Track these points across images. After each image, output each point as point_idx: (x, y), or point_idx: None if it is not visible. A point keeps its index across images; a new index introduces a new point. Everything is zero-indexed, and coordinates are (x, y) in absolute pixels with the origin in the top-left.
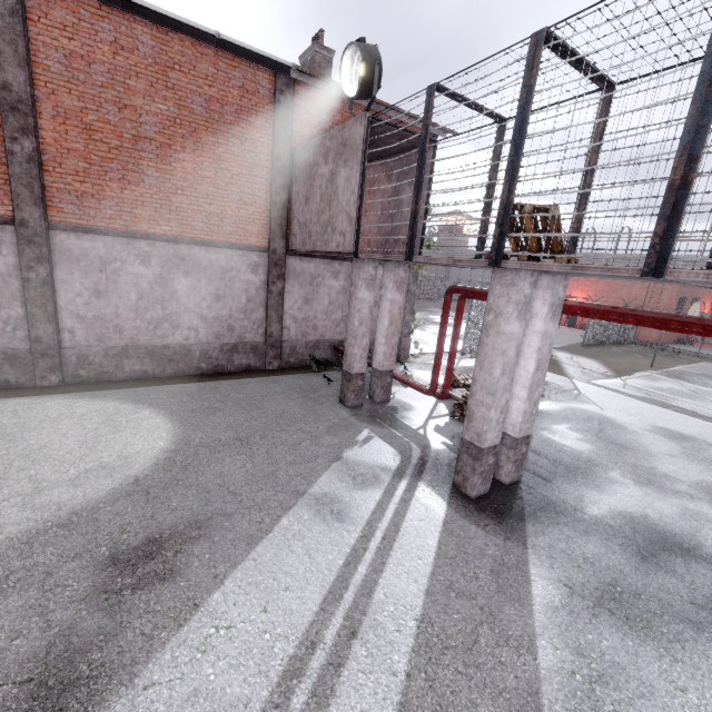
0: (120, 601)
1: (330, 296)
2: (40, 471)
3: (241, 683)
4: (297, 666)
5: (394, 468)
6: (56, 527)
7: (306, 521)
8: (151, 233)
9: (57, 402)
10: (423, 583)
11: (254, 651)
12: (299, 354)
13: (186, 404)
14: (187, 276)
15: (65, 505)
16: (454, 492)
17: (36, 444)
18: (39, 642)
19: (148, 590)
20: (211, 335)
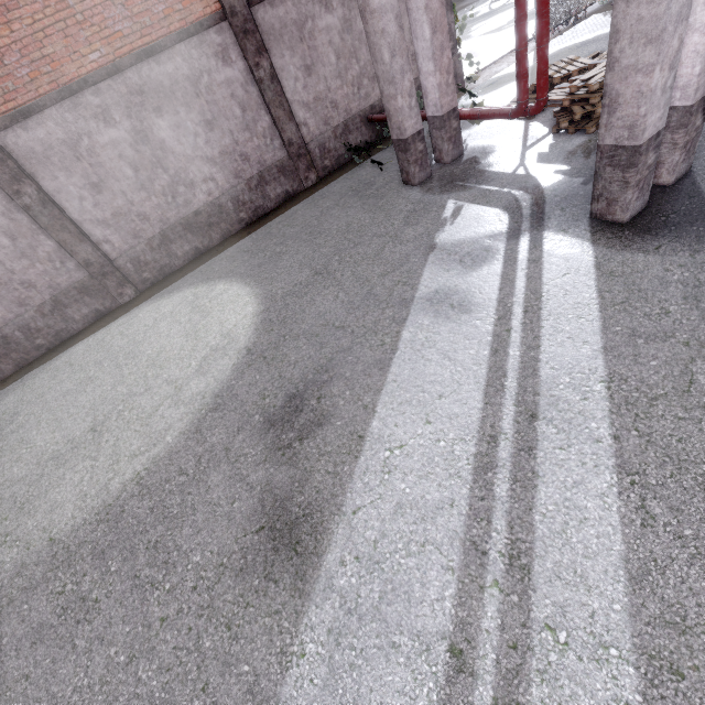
0: (294, 453)
1: (334, 45)
2: (170, 373)
3: (438, 489)
4: (486, 461)
5: (504, 231)
6: (210, 413)
7: (428, 326)
8: (85, 74)
9: (145, 310)
10: (595, 342)
11: (435, 460)
12: (332, 151)
13: (250, 262)
14: (161, 114)
15: (205, 393)
16: (596, 226)
17: (153, 353)
18: (252, 501)
19: (312, 437)
20: (230, 177)
